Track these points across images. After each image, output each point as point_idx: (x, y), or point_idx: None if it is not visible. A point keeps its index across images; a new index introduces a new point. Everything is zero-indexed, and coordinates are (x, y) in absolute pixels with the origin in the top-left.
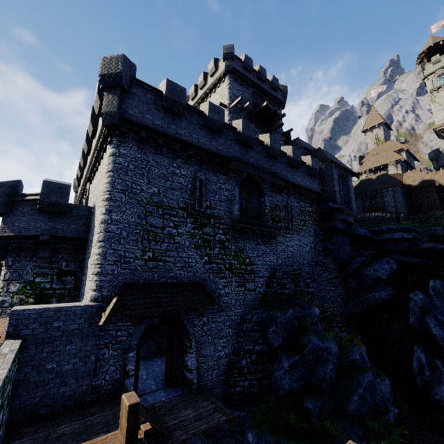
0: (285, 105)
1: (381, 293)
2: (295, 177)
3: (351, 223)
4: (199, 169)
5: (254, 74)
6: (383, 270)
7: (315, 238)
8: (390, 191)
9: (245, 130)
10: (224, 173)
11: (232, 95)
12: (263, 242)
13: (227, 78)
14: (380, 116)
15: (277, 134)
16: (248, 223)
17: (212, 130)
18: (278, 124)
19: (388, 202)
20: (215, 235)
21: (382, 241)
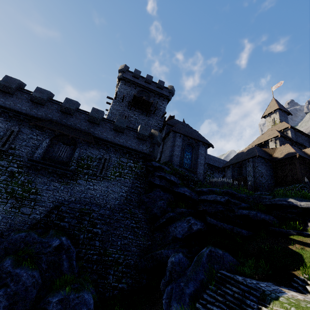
0: (170, 98)
1: (168, 252)
2: (118, 138)
3: (171, 180)
4: (17, 125)
5: (142, 80)
6: (181, 229)
7: (130, 188)
8: (250, 162)
9: (65, 103)
10: (39, 129)
11: (118, 92)
12: (59, 180)
13: (119, 83)
14: (276, 104)
15: (156, 116)
16: (41, 163)
17: (36, 102)
18: (160, 110)
19: (248, 172)
20: (8, 167)
21: (201, 202)
